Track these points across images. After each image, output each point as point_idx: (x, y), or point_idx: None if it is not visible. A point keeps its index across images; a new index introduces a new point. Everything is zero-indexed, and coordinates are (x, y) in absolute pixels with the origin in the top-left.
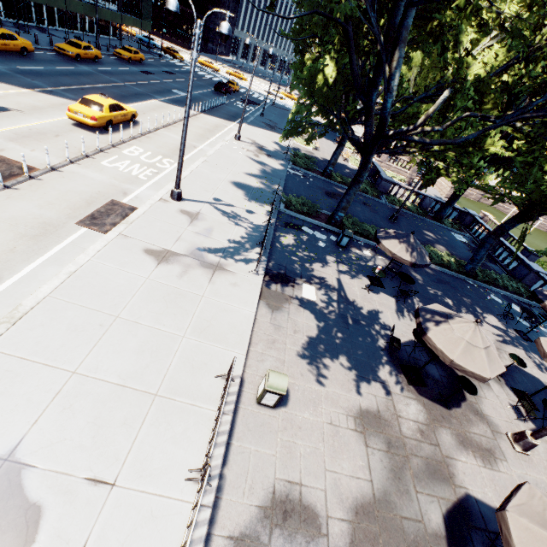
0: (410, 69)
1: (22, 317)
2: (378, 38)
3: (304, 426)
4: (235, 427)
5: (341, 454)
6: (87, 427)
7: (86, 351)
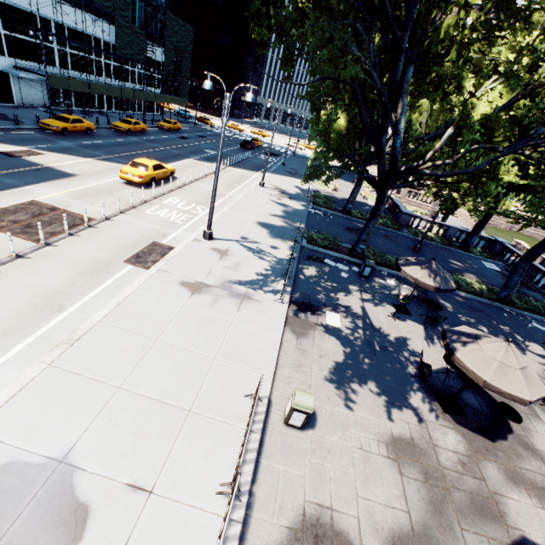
0: (421, 114)
1: (79, 339)
2: (382, 91)
3: (333, 449)
4: (264, 446)
5: (373, 481)
6: (129, 437)
7: (130, 369)
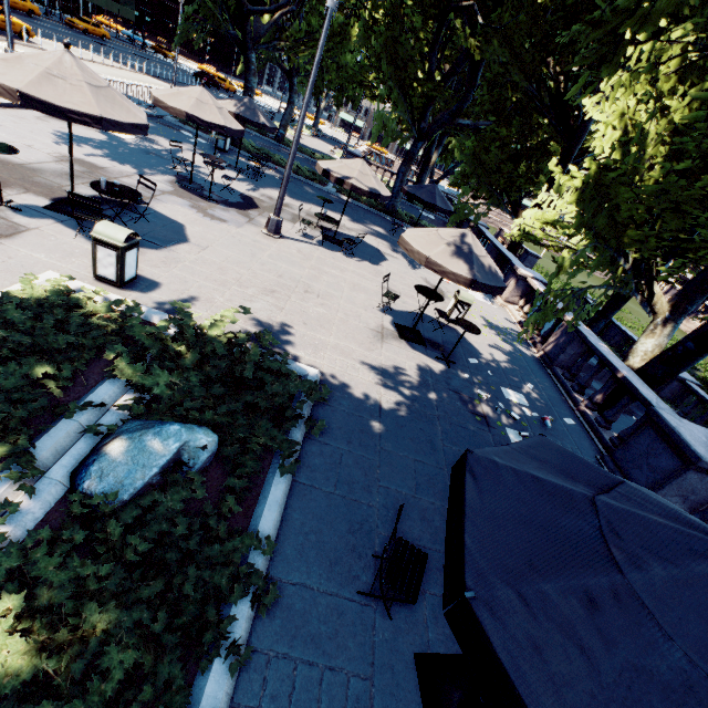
0: None
1: None
2: None
3: None
4: None
5: None
6: None
7: None
